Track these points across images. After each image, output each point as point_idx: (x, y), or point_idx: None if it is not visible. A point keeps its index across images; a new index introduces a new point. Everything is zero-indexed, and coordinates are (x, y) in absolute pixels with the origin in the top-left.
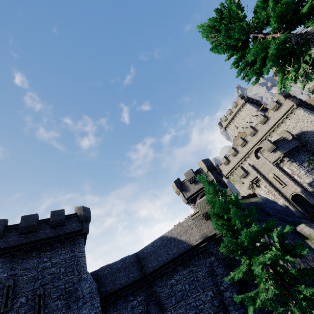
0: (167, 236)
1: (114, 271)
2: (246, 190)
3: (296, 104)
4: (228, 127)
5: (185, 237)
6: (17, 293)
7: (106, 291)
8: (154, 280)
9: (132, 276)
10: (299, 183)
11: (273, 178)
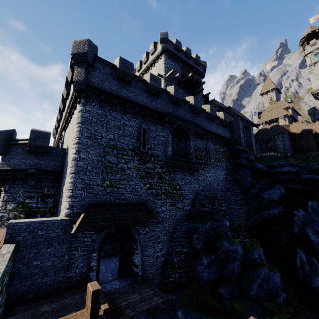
0: None
1: None
2: None
3: (75, 87)
4: None
5: None
6: None
7: None
8: None
9: None
10: None
11: None
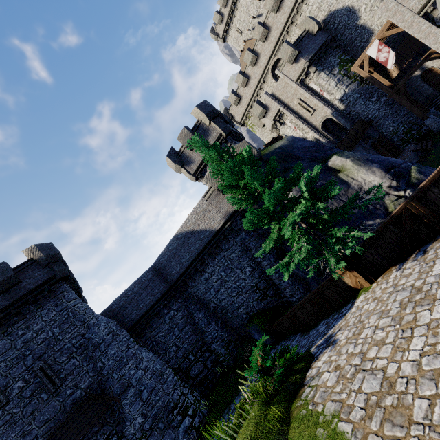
0: (182, 233)
1: (132, 297)
2: (270, 135)
3: None
4: (228, 34)
5: (205, 225)
6: (5, 383)
7: (132, 320)
8: (186, 284)
9: (157, 292)
10: (329, 103)
11: (299, 105)
